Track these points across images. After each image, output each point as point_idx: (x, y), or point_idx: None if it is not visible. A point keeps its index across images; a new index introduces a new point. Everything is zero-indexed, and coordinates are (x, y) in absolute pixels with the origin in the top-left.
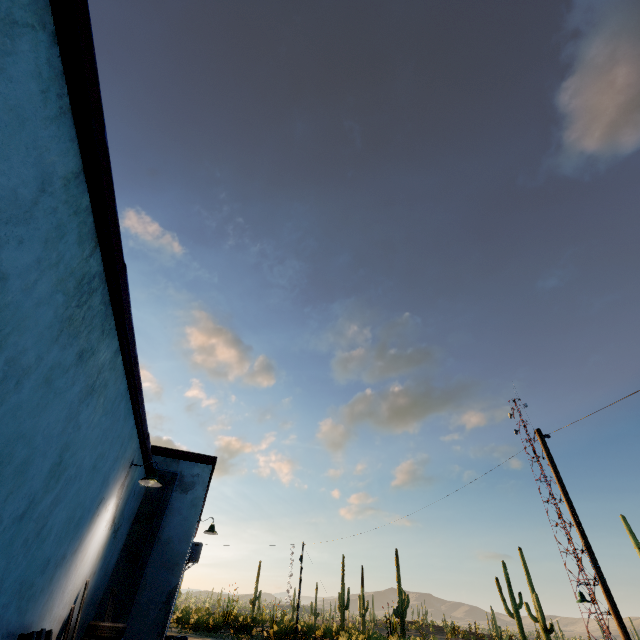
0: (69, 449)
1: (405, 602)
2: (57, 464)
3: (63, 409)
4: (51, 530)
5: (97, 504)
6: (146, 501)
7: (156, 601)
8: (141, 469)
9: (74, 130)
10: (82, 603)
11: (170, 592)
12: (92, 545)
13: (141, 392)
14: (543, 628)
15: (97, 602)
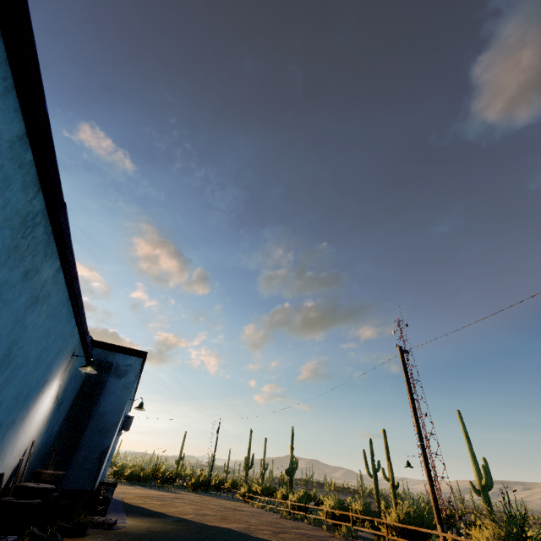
0: (17, 344)
1: (295, 465)
2: (7, 355)
3: (11, 315)
4: (2, 403)
5: (42, 384)
6: (86, 383)
7: (91, 457)
8: (82, 358)
9: (18, 103)
10: (29, 456)
11: (103, 451)
12: (38, 414)
13: (81, 300)
14: (392, 485)
15: (43, 456)
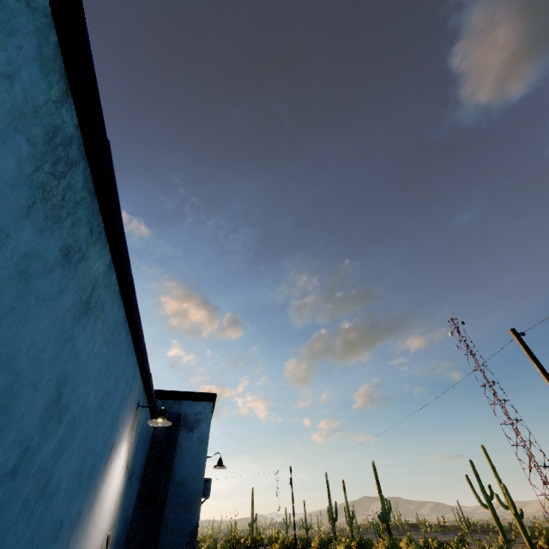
0: (68, 382)
1: (387, 507)
2: (54, 400)
3: (52, 325)
4: (59, 485)
5: (109, 450)
6: (154, 444)
7: (179, 543)
8: (147, 412)
9: None
10: None
11: (192, 532)
12: (108, 496)
13: (140, 324)
14: (515, 514)
15: None
